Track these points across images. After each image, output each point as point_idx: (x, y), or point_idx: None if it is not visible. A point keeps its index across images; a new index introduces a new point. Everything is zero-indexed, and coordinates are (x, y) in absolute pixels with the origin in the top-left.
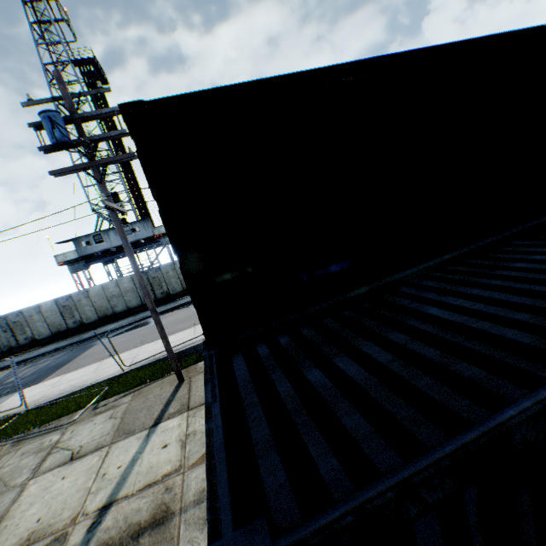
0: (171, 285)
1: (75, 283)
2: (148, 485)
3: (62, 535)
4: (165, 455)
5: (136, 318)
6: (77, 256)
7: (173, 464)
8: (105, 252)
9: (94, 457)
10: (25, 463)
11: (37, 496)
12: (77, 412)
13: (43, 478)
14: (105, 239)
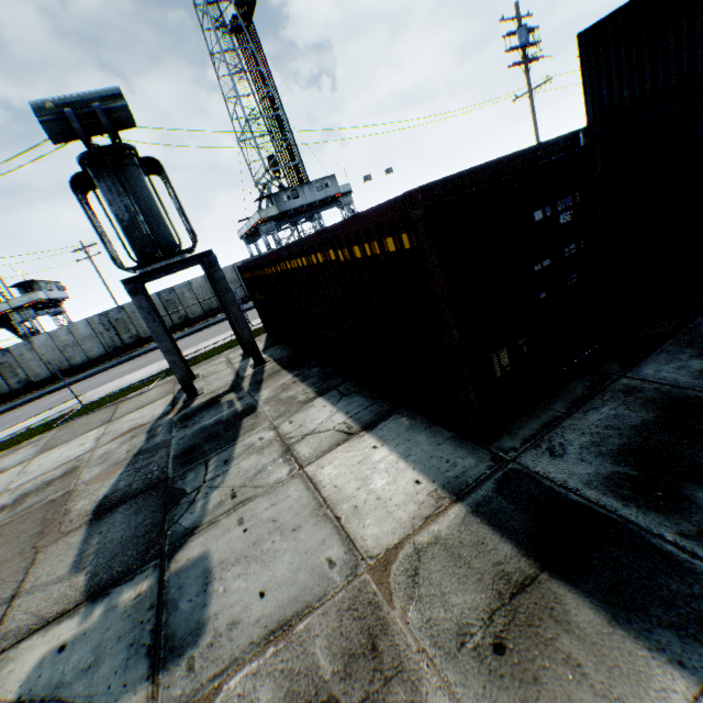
0: None
1: (268, 244)
2: None
3: None
4: None
5: None
6: (277, 212)
7: None
8: (293, 212)
9: None
10: None
11: None
12: None
13: None
14: (300, 195)
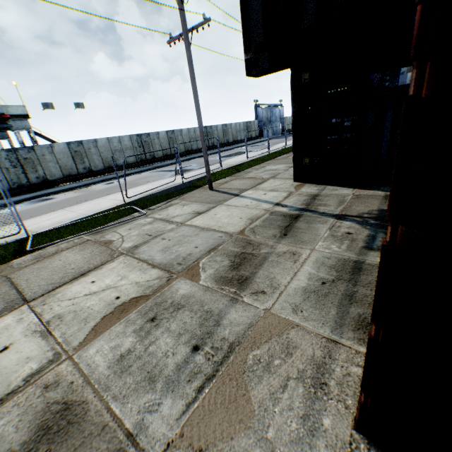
0: (50, 170)
1: None
2: (286, 197)
3: (273, 212)
4: (273, 194)
5: (19, 198)
6: None
7: (285, 193)
8: None
9: (220, 208)
10: (150, 227)
11: (213, 220)
12: (132, 215)
13: (194, 220)
14: None
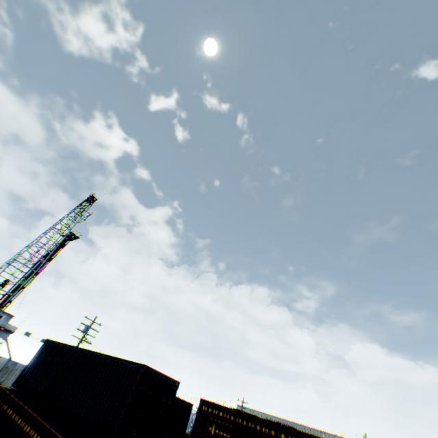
0: None
1: None
2: None
3: None
4: None
5: None
6: None
7: None
8: None
9: None
10: None
11: None
12: None
13: None
14: None
